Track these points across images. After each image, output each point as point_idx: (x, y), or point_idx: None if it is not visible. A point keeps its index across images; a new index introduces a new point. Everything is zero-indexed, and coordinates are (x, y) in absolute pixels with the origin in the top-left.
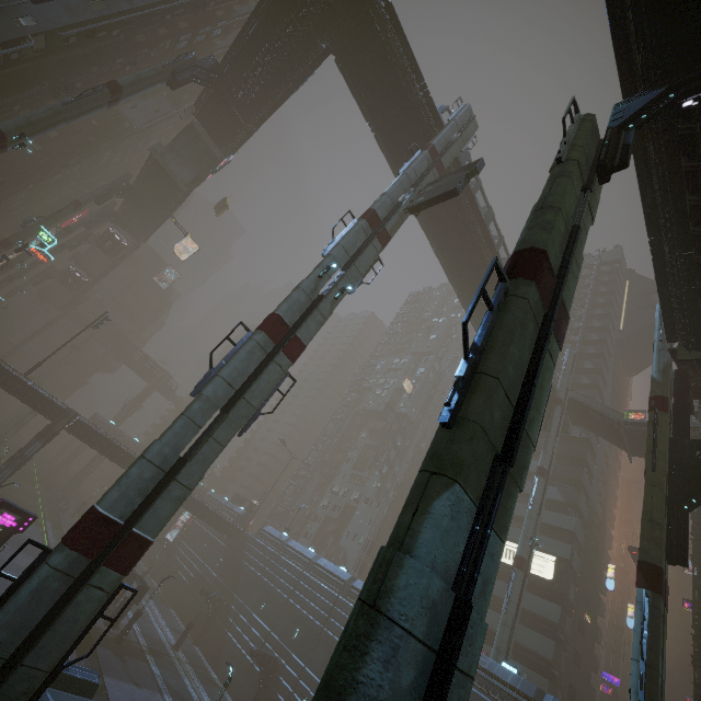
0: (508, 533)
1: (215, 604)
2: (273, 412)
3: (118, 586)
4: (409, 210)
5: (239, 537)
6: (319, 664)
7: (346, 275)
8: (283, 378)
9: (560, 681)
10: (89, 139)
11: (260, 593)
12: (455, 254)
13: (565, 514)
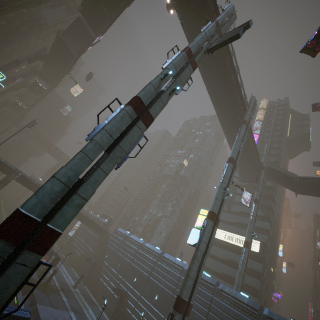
0: (236, 231)
1: (94, 265)
2: (135, 157)
3: (38, 263)
4: (207, 51)
5: (105, 233)
6: (147, 294)
7: (175, 82)
8: (141, 137)
9: (261, 299)
10: (23, 27)
11: (116, 260)
12: (218, 91)
13: (263, 221)
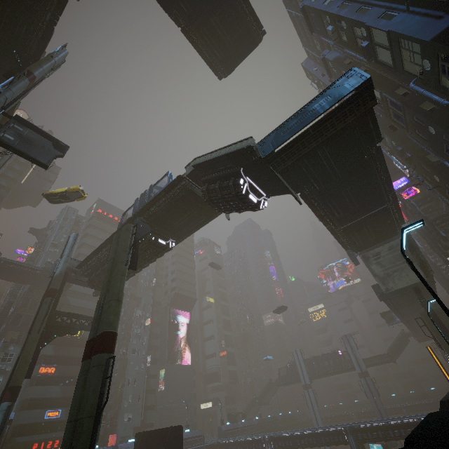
0: None
1: None
2: None
3: None
4: None
5: None
6: None
7: None
8: None
9: None
10: None
11: None
12: None
13: None
